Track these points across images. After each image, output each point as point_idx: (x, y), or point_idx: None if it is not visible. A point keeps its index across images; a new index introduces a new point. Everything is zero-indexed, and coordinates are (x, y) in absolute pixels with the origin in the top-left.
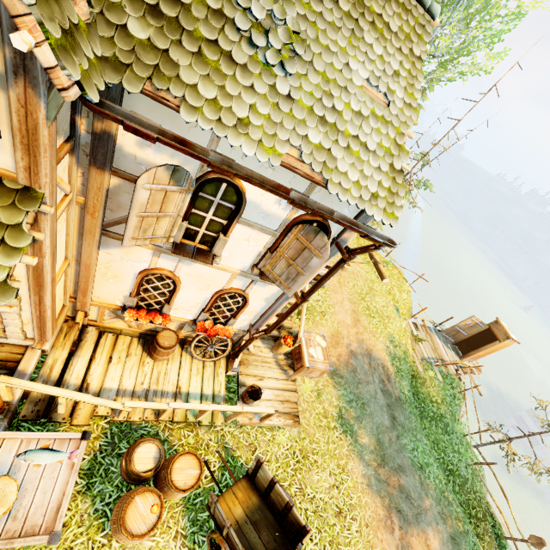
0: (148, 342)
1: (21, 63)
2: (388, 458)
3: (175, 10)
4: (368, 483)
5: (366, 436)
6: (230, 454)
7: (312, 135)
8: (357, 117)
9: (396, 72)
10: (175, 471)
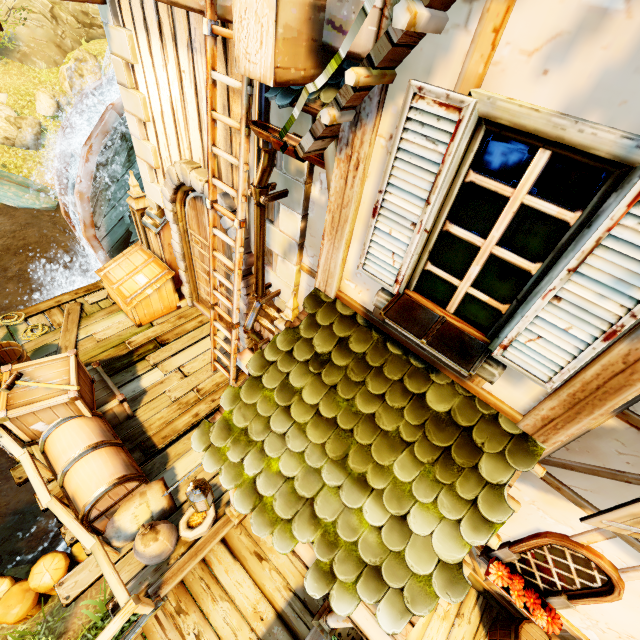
0: (489, 609)
1: None
2: None
3: None
4: None
5: None
6: None
7: None
8: None
9: None
10: None
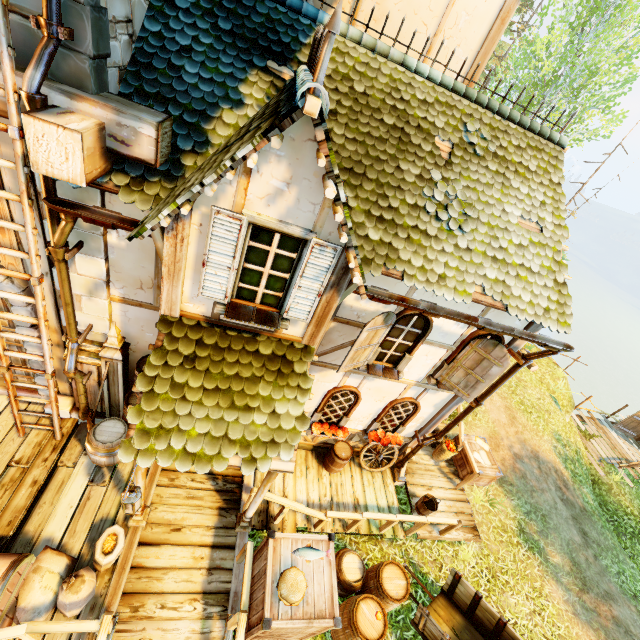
0: (320, 454)
1: (337, 282)
2: (590, 582)
3: (391, 214)
4: (573, 611)
5: (557, 555)
6: (418, 570)
7: (489, 272)
8: (519, 248)
9: (542, 202)
10: (385, 580)
